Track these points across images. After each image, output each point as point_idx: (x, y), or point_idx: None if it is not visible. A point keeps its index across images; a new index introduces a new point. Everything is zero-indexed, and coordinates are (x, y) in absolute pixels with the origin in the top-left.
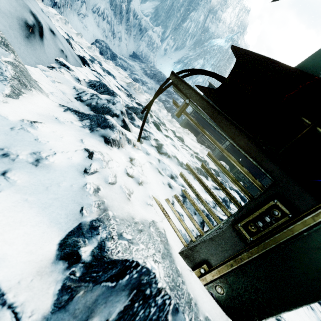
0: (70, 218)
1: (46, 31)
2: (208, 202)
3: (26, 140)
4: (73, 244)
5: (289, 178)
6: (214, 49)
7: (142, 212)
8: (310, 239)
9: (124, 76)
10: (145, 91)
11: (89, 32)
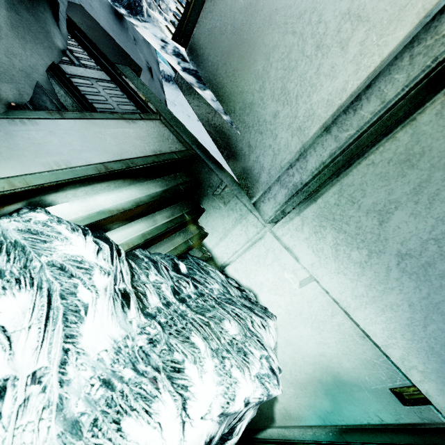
0: None
1: None
2: None
3: None
4: None
5: None
6: None
7: None
8: None
9: None
10: None
11: None
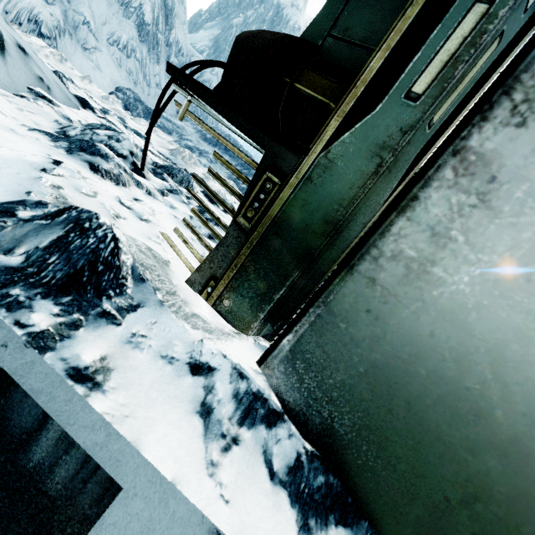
0: (10, 194)
1: (11, 46)
2: None
3: None
4: (9, 208)
5: (276, 144)
6: None
7: (134, 237)
8: (296, 201)
9: (165, 141)
10: (205, 165)
11: (103, 76)
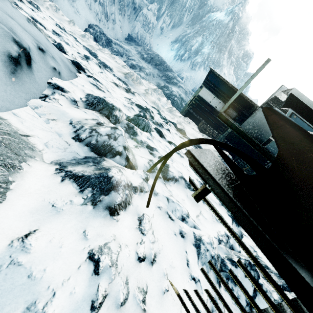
0: None
1: (34, 52)
2: (222, 239)
3: (17, 285)
4: None
5: None
6: (214, 24)
7: None
8: None
9: (121, 66)
10: (143, 77)
11: (81, 17)
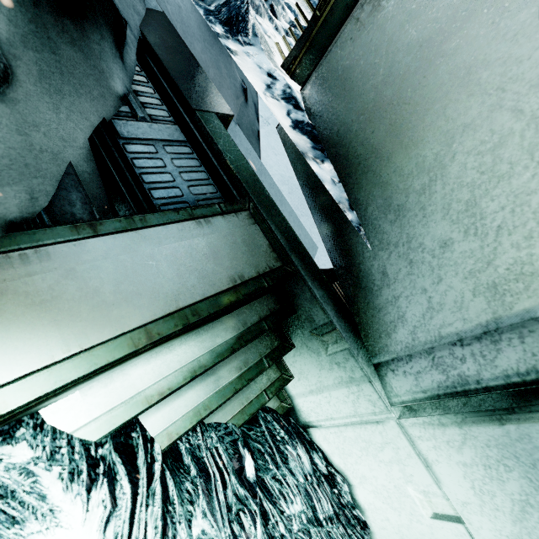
0: None
1: None
2: None
3: None
4: None
5: None
6: None
7: None
8: None
9: None
10: None
11: None
